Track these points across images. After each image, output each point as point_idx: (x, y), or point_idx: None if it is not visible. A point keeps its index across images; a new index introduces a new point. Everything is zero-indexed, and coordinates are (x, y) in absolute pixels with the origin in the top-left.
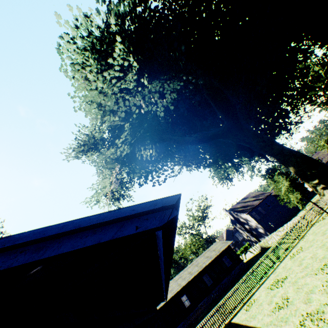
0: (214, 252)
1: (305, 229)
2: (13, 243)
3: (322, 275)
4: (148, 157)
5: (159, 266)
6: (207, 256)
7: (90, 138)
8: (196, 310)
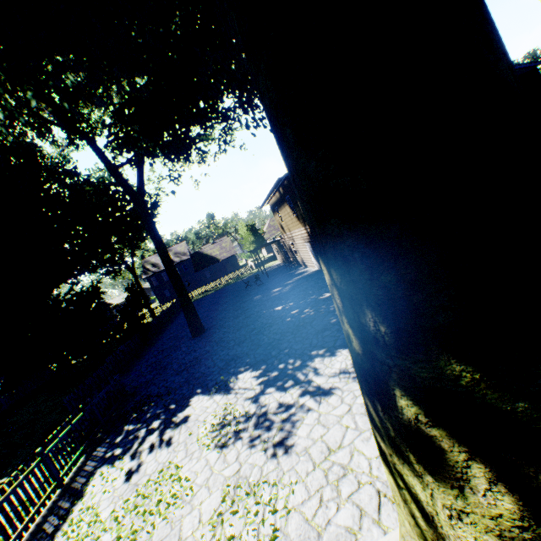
0: None
1: None
2: None
3: None
4: None
5: None
6: None
7: None
8: None
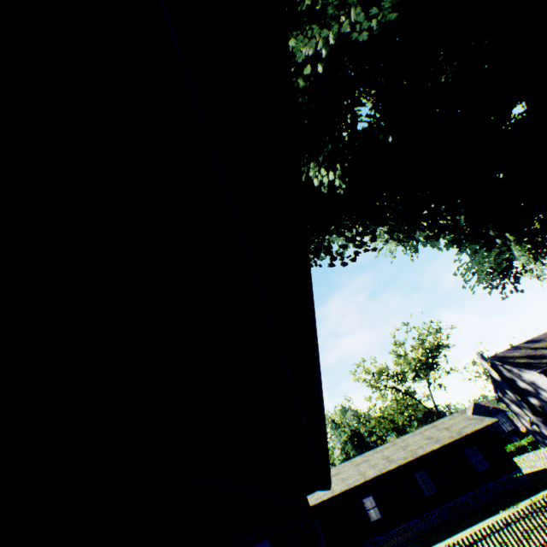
0: (447, 432)
1: None
2: None
3: None
4: (323, 187)
5: None
6: (430, 436)
7: None
8: (390, 535)
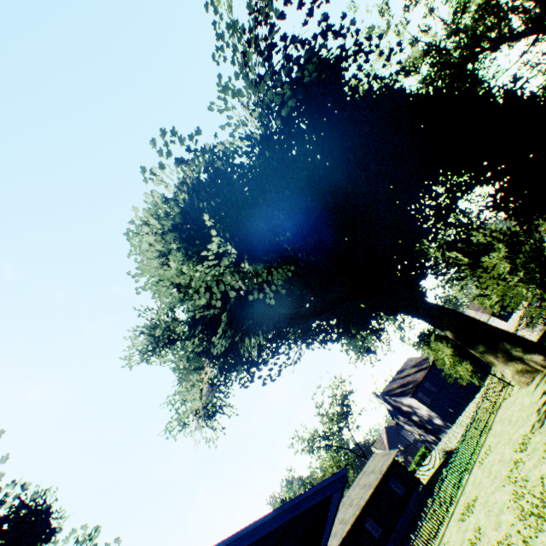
0: (373, 474)
1: (492, 414)
2: (282, 509)
3: (509, 486)
4: (255, 348)
5: (328, 512)
6: (364, 484)
7: (165, 329)
8: None
